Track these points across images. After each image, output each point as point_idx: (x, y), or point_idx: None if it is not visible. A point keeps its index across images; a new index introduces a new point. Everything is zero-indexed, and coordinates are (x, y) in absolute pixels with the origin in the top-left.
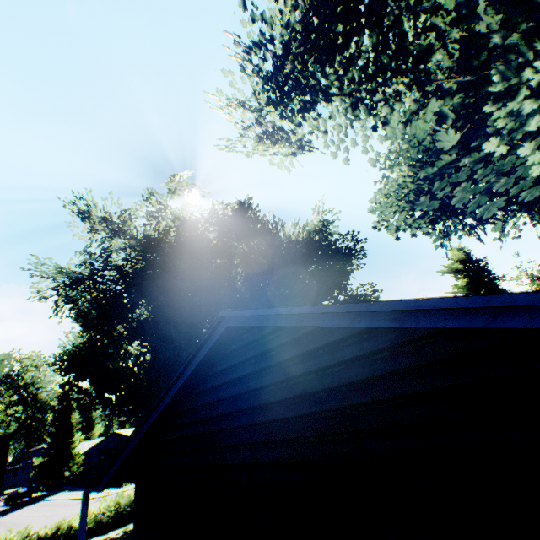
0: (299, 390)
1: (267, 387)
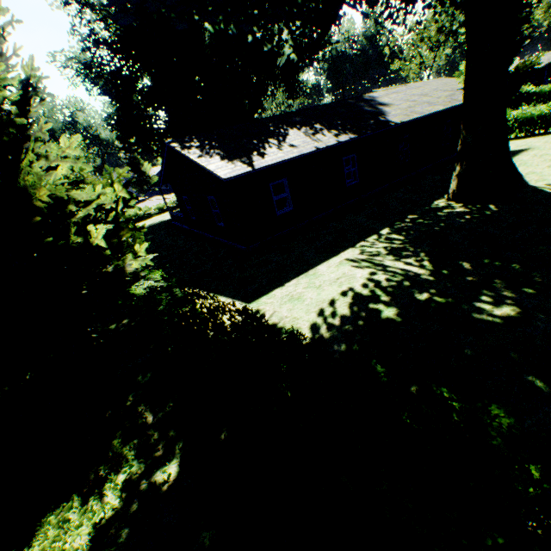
0: (187, 162)
1: (183, 160)
